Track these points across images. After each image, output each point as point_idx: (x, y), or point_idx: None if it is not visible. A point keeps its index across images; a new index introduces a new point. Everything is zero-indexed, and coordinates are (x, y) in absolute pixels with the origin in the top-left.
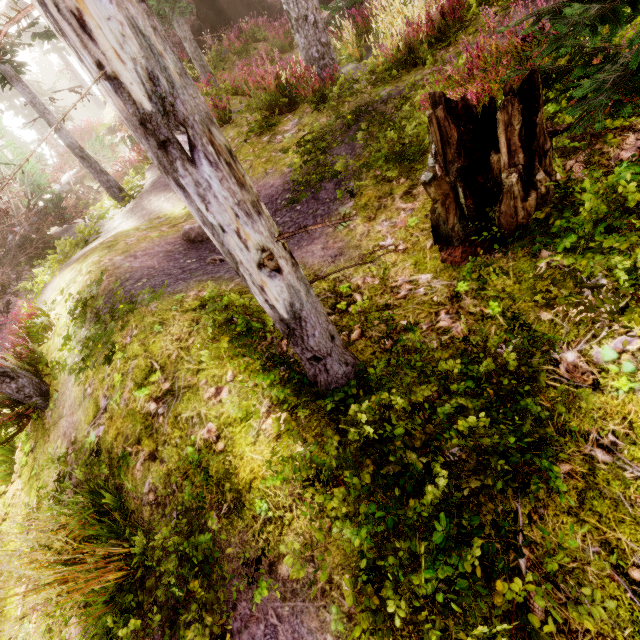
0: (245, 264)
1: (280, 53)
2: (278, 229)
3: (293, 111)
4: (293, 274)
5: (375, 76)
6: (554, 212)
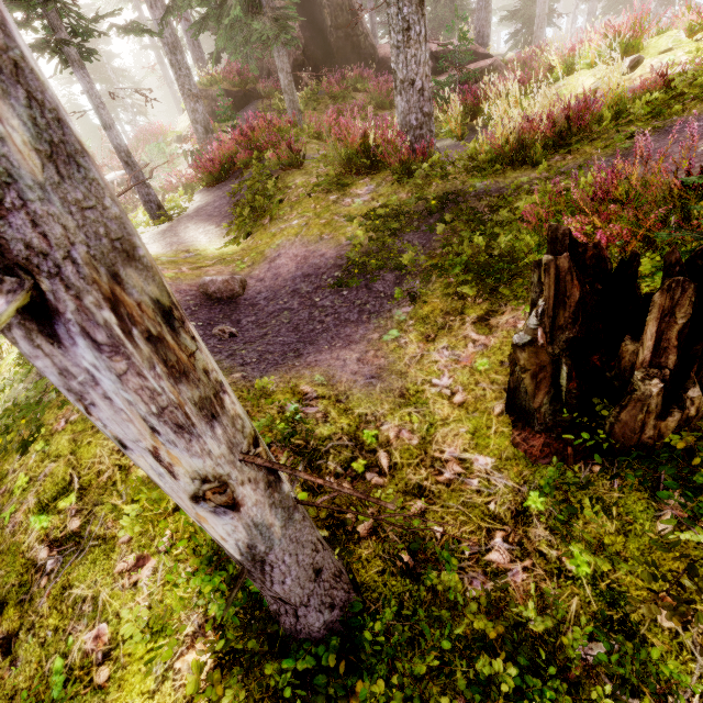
0: (168, 491)
1: (378, 108)
2: (253, 431)
3: (372, 175)
4: (265, 501)
5: (474, 164)
6: (702, 448)
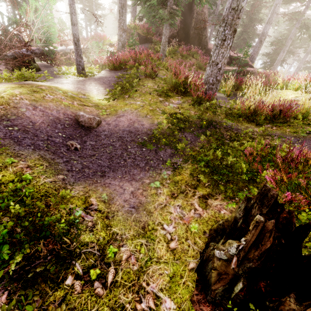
0: None
1: (198, 68)
2: None
3: (183, 96)
4: None
5: (230, 112)
6: None
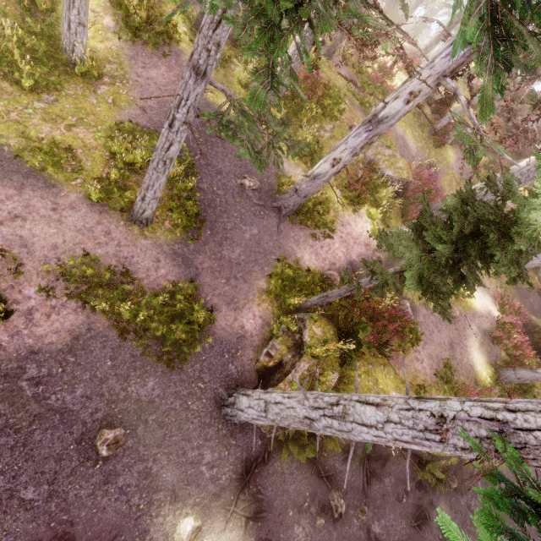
0: None
1: None
2: None
3: None
4: None
5: None
6: None
